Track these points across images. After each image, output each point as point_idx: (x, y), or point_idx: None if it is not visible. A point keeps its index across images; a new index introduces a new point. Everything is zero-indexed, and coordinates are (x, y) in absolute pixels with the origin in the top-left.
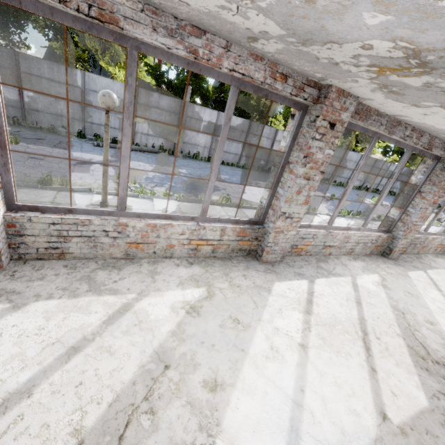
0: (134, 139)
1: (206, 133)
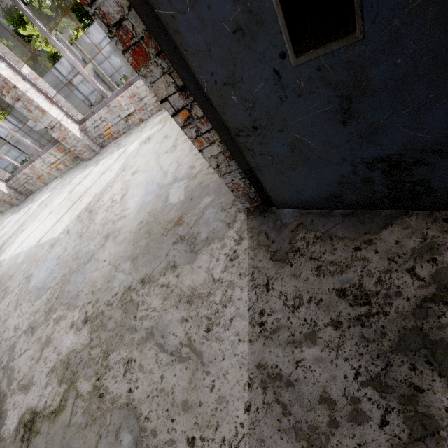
0: (92, 102)
1: (114, 50)
